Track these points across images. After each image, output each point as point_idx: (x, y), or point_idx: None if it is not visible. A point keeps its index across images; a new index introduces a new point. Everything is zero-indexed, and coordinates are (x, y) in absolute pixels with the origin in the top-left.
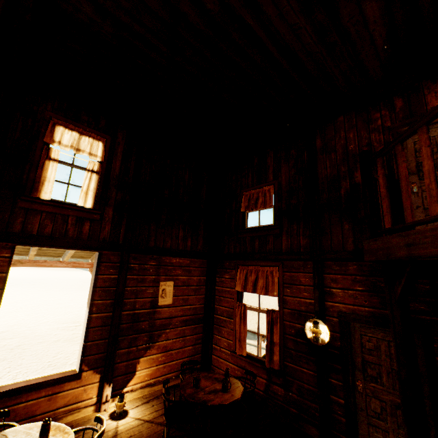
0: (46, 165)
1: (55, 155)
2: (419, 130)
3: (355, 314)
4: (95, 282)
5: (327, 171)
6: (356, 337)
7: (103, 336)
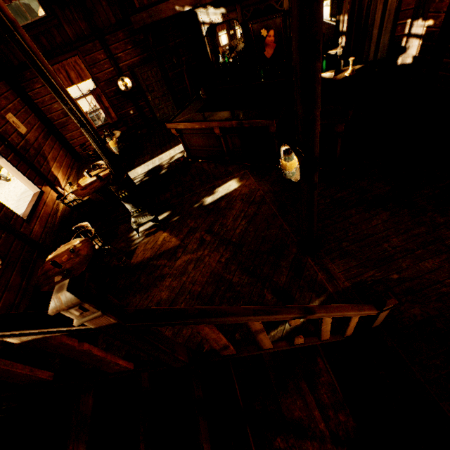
0: None
1: None
2: None
3: (135, 64)
4: None
5: None
6: (139, 76)
7: (26, 168)
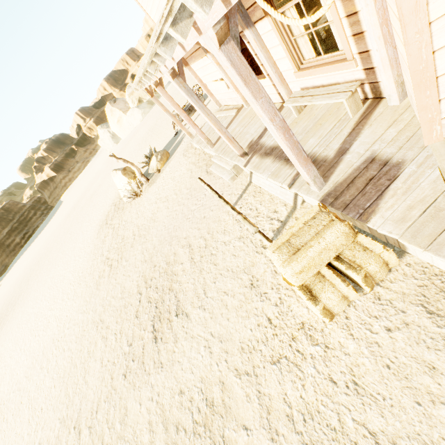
0: None
1: None
2: None
3: None
4: None
5: None
6: None
7: None
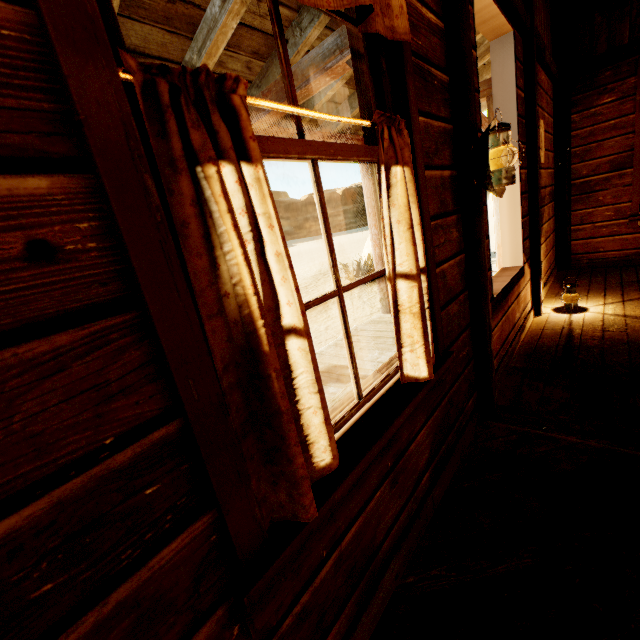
0: None
1: None
2: None
3: None
4: (516, 103)
5: None
6: None
7: (526, 210)
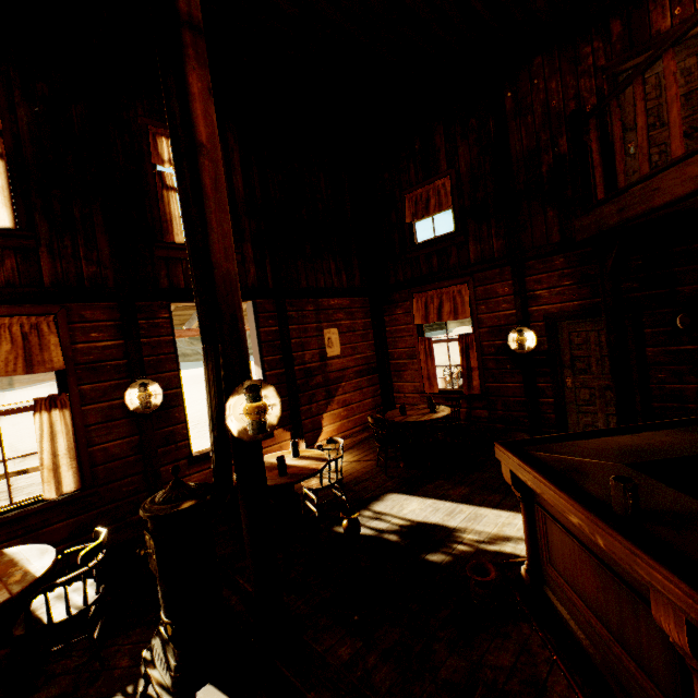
0: (166, 197)
1: (169, 181)
2: (635, 81)
3: (563, 311)
4: (258, 337)
5: (523, 144)
6: (564, 336)
7: (282, 394)
